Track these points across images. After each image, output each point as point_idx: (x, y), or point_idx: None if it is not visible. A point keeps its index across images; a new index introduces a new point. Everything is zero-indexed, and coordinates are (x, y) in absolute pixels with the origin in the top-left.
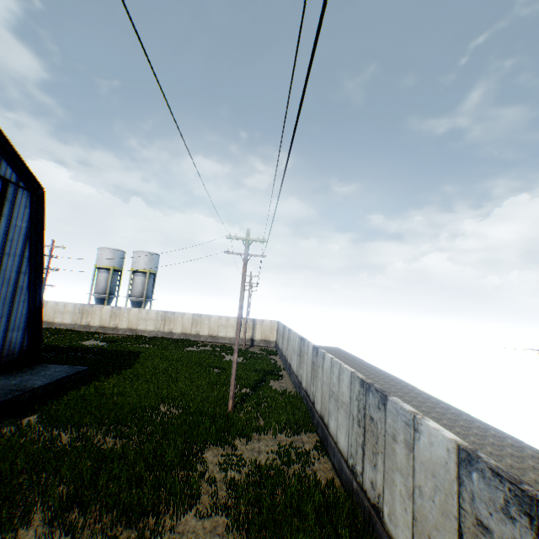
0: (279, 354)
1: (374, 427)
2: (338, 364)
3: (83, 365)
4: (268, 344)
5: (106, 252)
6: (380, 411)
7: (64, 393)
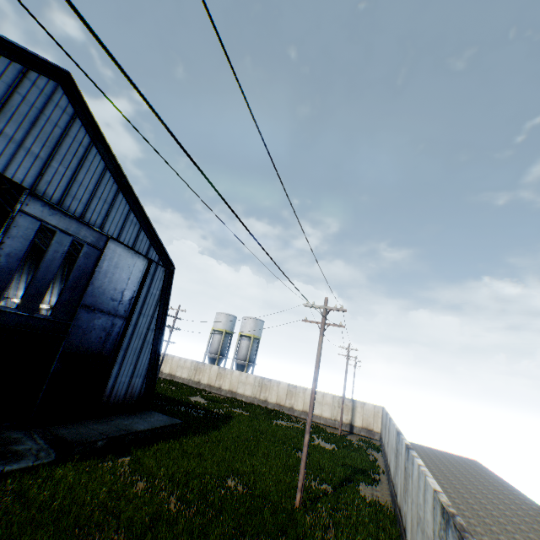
0: (381, 451)
1: None
2: (422, 474)
3: (180, 418)
4: (370, 433)
5: (221, 316)
6: None
7: (156, 441)
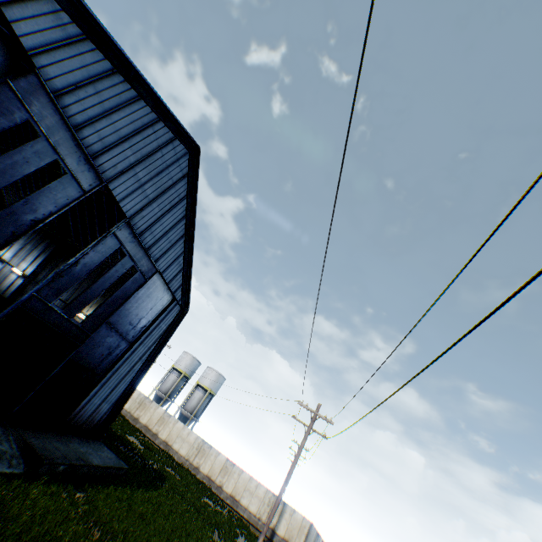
0: None
1: None
2: None
3: (125, 461)
4: None
5: (187, 357)
6: None
7: (105, 483)
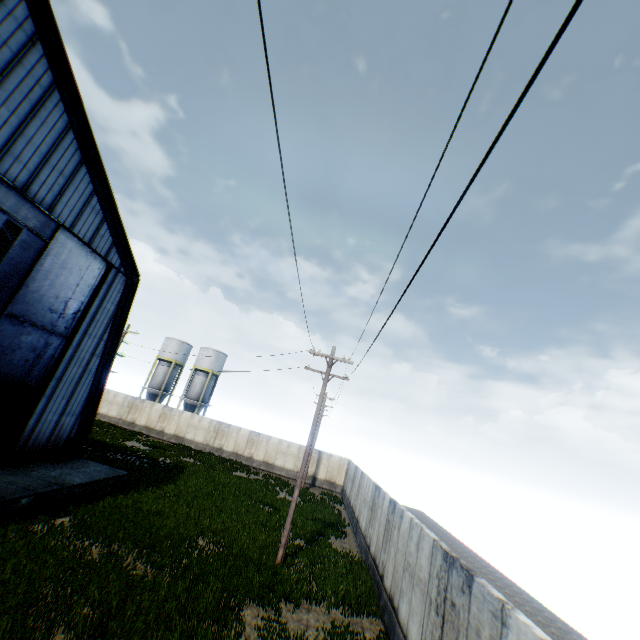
0: (344, 504)
1: (455, 615)
2: (418, 526)
3: (123, 468)
4: (332, 486)
5: (172, 343)
6: (463, 594)
7: (100, 498)
